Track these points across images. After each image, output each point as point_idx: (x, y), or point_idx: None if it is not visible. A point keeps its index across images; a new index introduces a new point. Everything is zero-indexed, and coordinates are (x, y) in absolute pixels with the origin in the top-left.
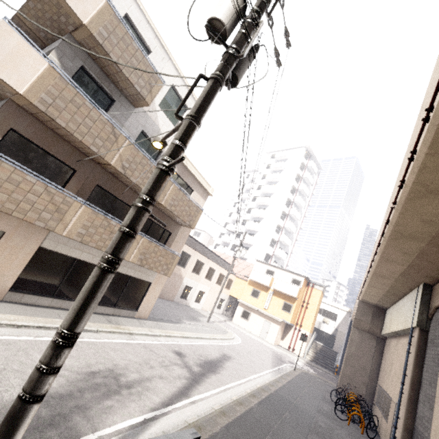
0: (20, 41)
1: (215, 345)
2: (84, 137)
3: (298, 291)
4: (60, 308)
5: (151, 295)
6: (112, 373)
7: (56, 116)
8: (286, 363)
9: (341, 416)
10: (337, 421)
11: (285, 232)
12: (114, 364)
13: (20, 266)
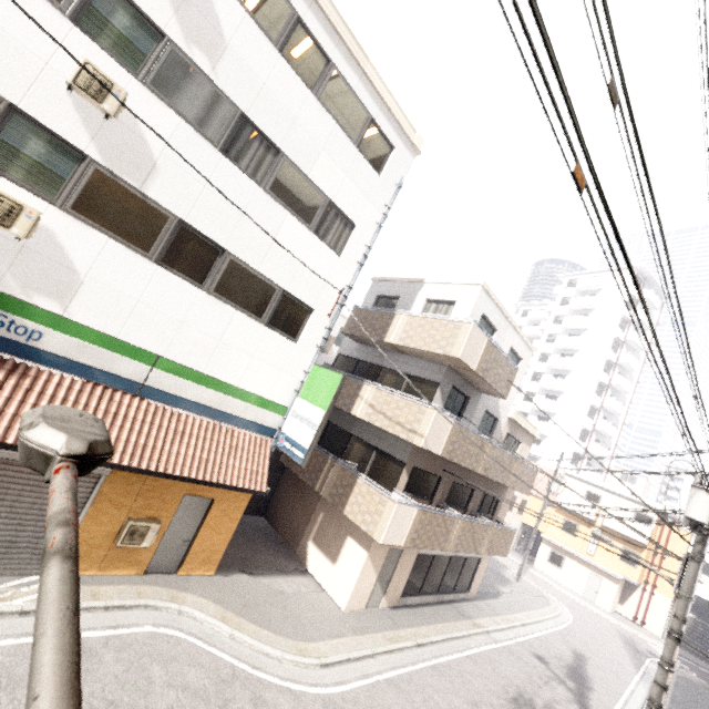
0: (442, 416)
1: (554, 632)
2: (465, 462)
3: (648, 535)
4: (422, 603)
5: (480, 572)
6: (524, 699)
7: (453, 457)
8: (646, 655)
9: None
10: None
11: (604, 414)
12: (515, 685)
13: (407, 574)
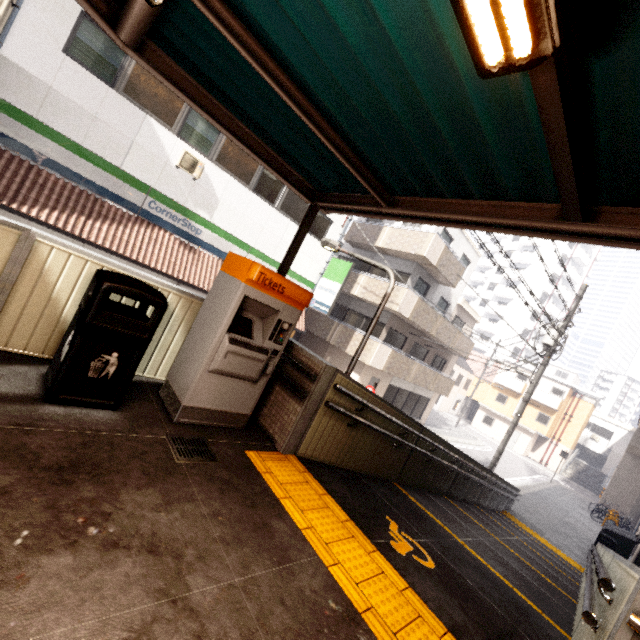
0: (411, 294)
1: (475, 450)
2: (423, 326)
3: (559, 403)
4: None
5: (429, 408)
6: None
7: (416, 321)
8: (540, 475)
9: (596, 520)
10: (591, 521)
11: (545, 318)
12: None
13: (381, 396)
